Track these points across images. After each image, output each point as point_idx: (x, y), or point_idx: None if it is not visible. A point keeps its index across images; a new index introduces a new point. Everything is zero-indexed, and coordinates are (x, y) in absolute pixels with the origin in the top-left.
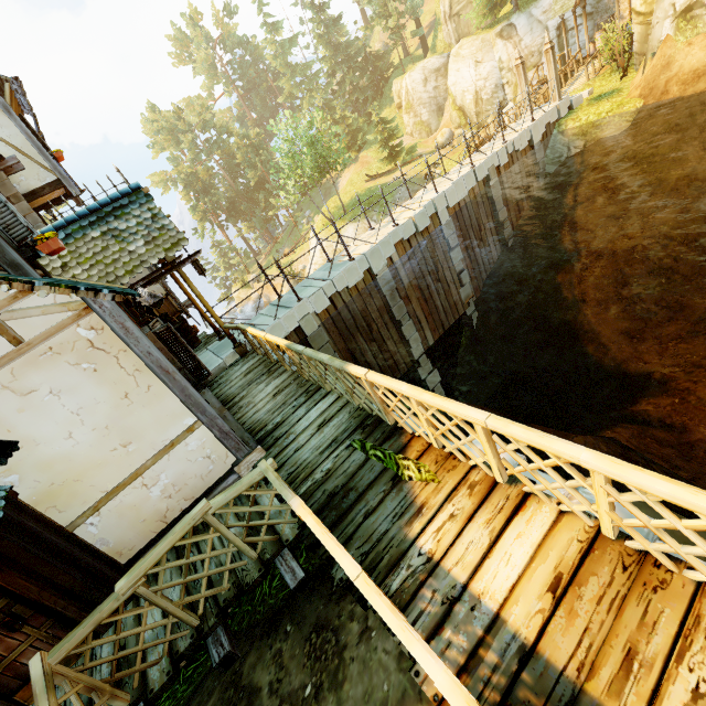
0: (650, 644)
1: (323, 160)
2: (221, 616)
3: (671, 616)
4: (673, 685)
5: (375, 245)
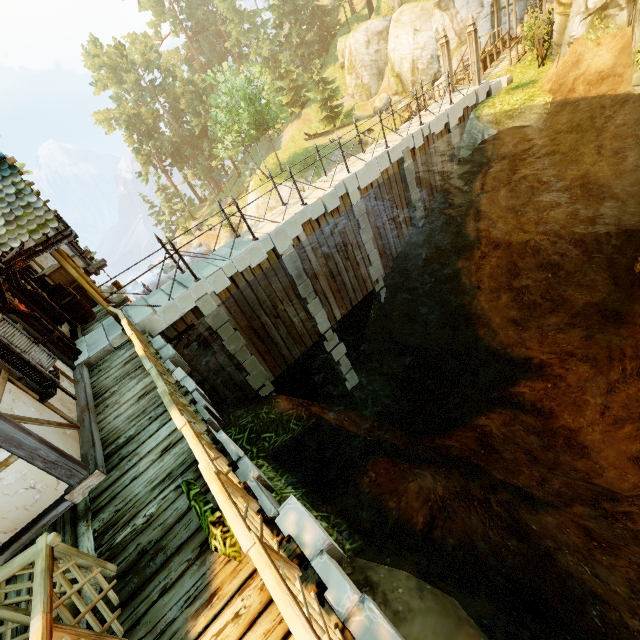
0: None
1: (261, 117)
2: None
3: None
4: None
5: (280, 225)
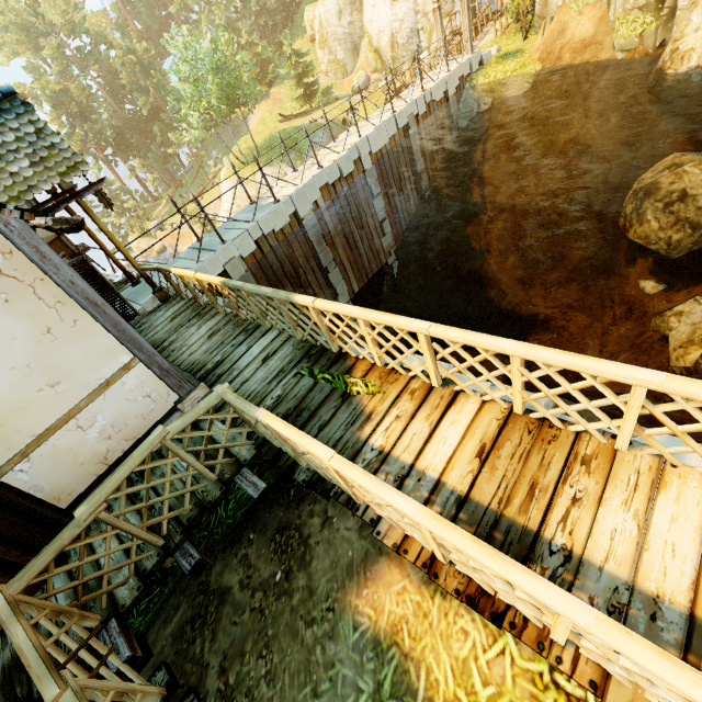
0: (546, 477)
1: (232, 91)
2: (186, 532)
3: (559, 457)
4: (560, 498)
5: (301, 187)
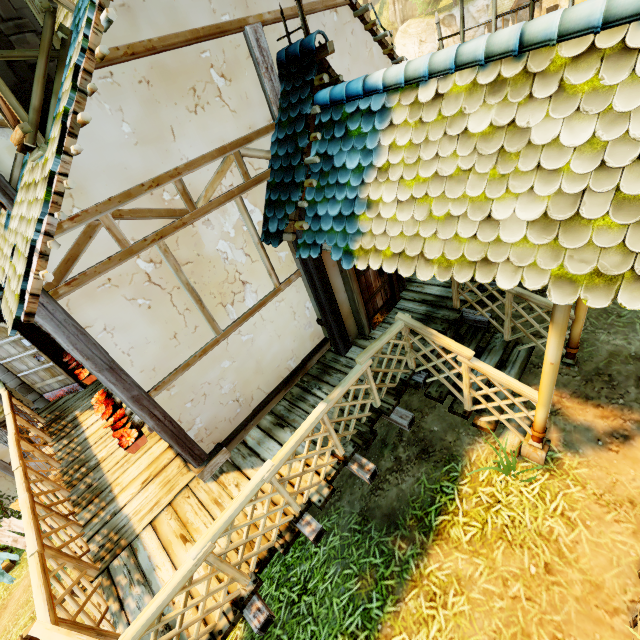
0: None
1: None
2: None
3: None
4: None
5: None
